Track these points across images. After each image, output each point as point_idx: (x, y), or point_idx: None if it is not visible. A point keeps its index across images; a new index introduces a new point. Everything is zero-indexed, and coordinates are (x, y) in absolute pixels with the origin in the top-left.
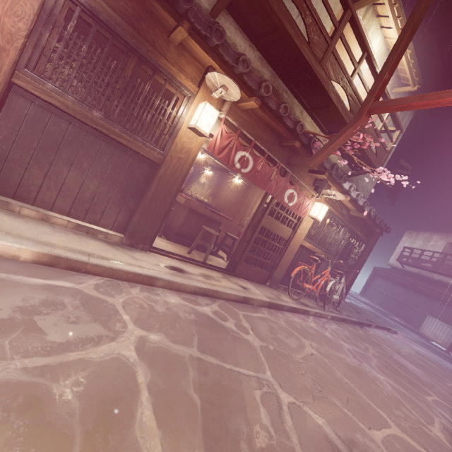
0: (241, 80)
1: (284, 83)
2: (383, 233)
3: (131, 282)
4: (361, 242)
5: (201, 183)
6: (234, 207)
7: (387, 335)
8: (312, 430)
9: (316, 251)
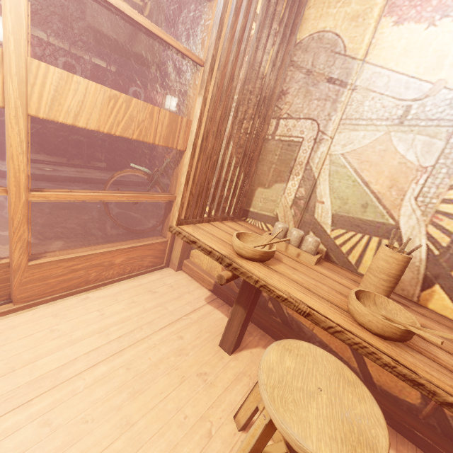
0: None
1: None
2: None
3: (2, 177)
4: None
5: None
6: None
7: None
8: (124, 215)
9: None
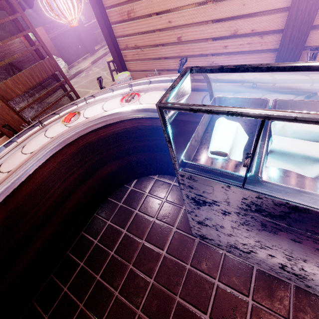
0: None
1: None
2: None
3: (104, 57)
4: None
5: None
6: (88, 12)
7: None
8: None
9: None
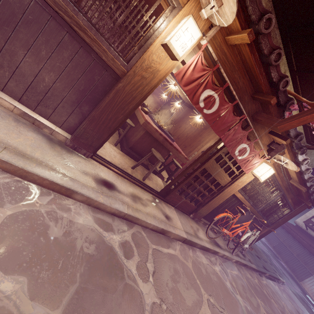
0: (241, 3)
1: (280, 35)
2: (311, 207)
3: (46, 188)
4: (287, 207)
5: (170, 112)
6: (188, 140)
7: (276, 286)
8: None
9: (245, 203)
